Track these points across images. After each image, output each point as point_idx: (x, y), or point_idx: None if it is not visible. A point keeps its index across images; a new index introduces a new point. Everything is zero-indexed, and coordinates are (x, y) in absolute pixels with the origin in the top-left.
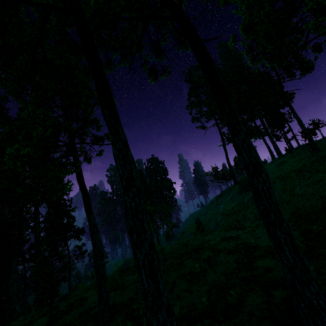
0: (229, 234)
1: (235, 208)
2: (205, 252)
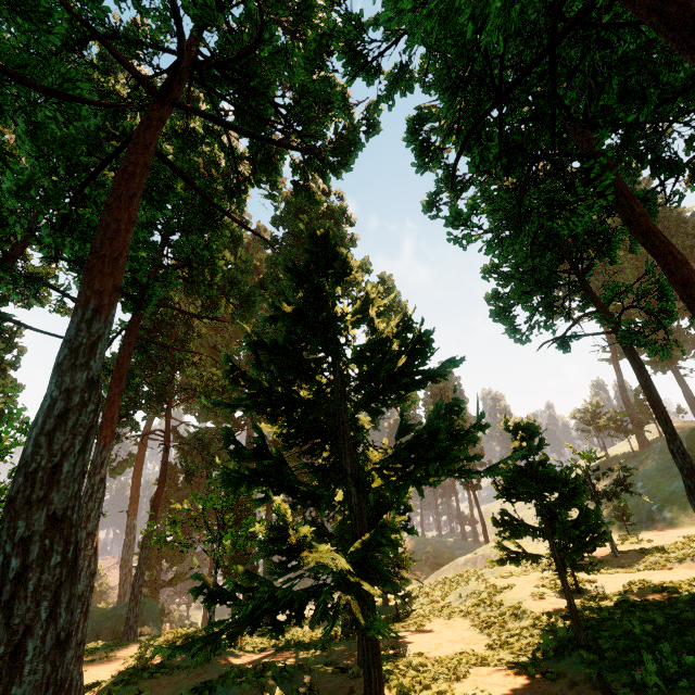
0: None
1: None
2: None
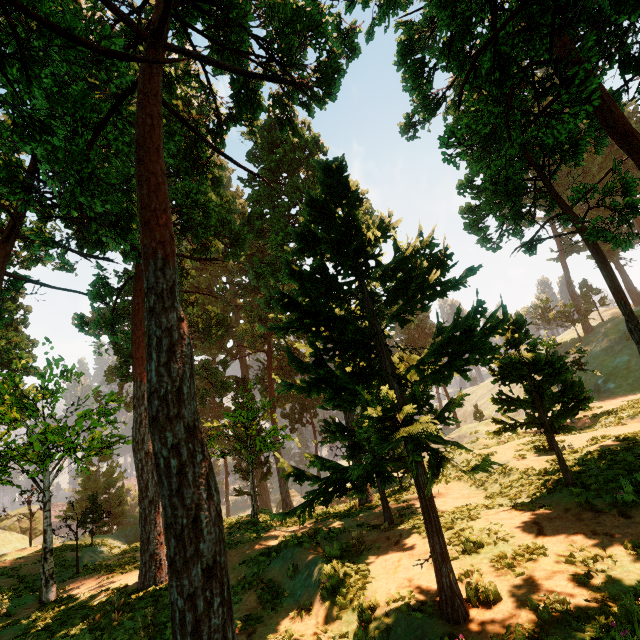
0: None
1: (632, 363)
2: None
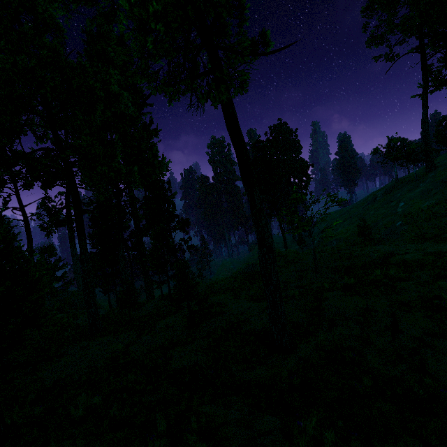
0: (435, 248)
1: (435, 208)
2: (420, 272)
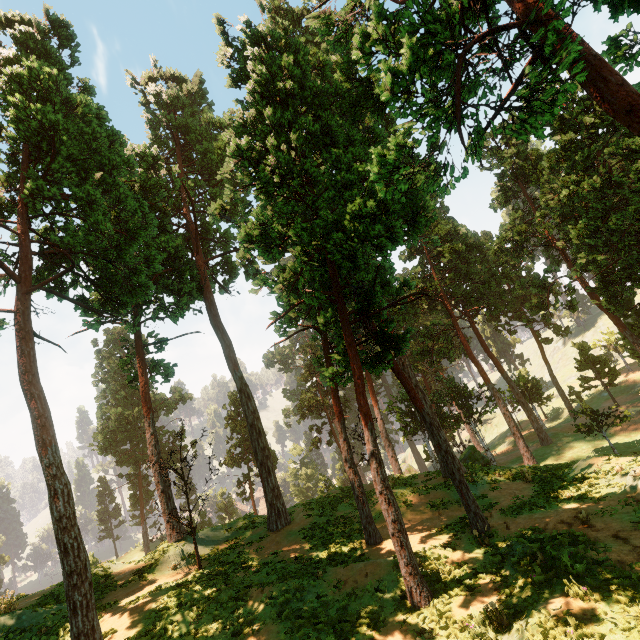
0: None
1: None
2: None
